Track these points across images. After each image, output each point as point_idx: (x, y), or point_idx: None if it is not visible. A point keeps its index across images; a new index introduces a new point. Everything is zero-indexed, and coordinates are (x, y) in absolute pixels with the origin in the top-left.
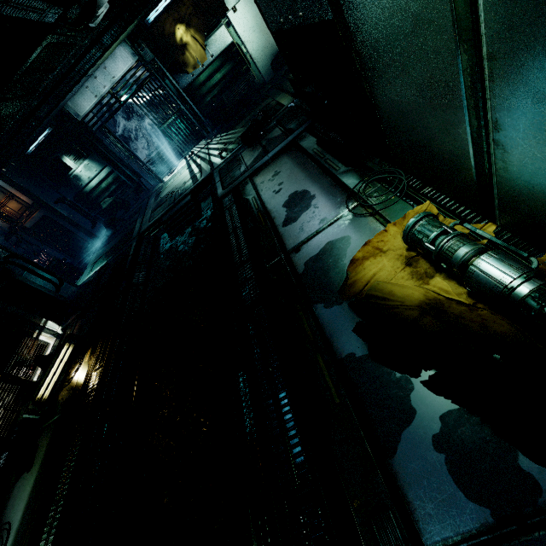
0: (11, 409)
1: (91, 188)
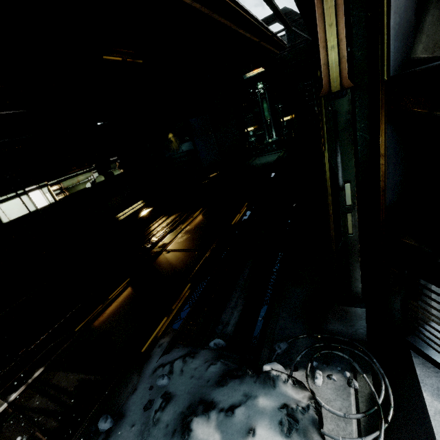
0: None
1: None
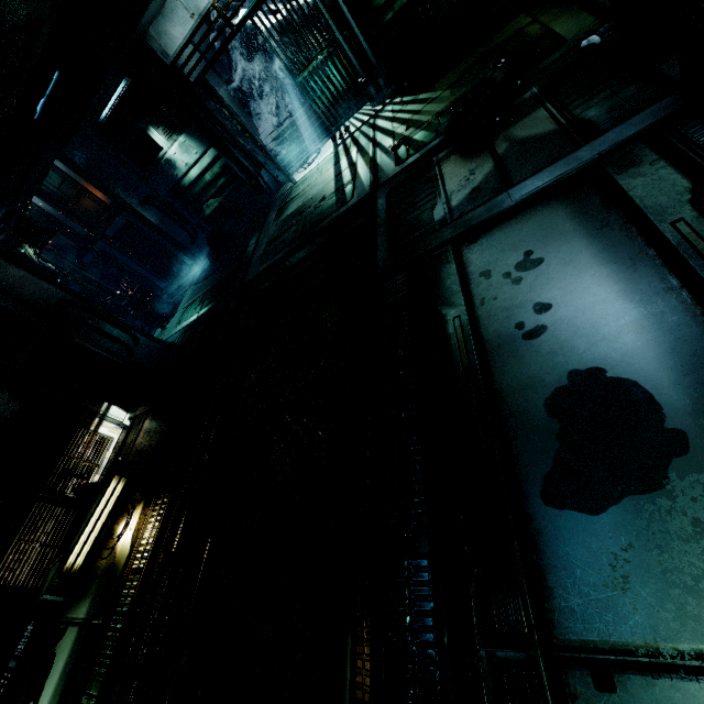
0: (51, 545)
1: (191, 180)
